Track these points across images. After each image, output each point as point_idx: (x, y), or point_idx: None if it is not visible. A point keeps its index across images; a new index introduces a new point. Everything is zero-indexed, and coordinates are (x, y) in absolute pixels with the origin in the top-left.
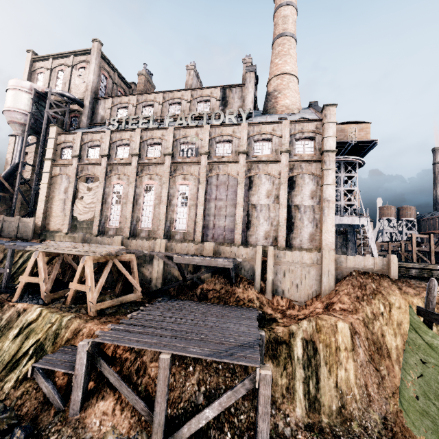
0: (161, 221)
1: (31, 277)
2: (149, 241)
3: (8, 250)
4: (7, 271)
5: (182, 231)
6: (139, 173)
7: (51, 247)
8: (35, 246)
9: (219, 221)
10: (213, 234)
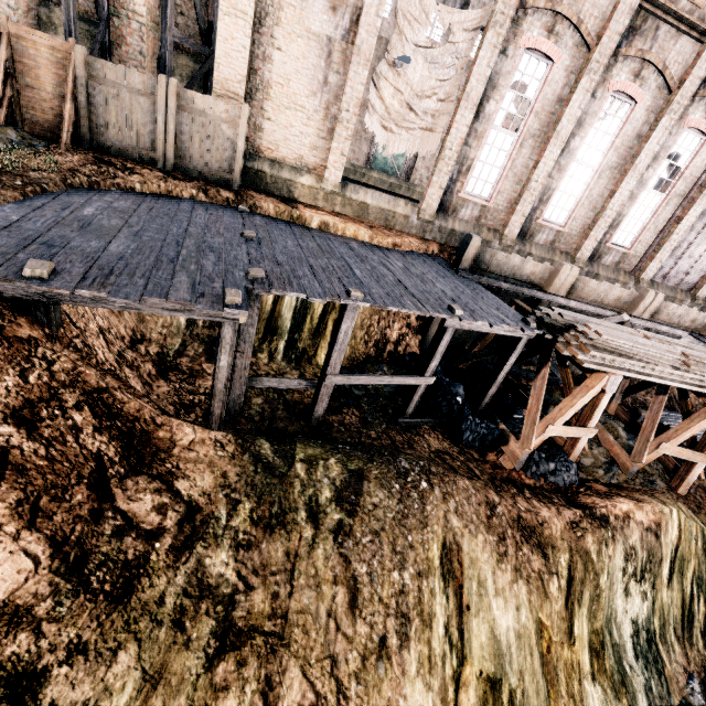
0: (605, 219)
1: (573, 428)
2: (624, 290)
3: (449, 329)
4: (431, 381)
5: (624, 250)
6: (621, 41)
7: (638, 364)
8: (594, 354)
9: (698, 245)
10: (670, 270)
